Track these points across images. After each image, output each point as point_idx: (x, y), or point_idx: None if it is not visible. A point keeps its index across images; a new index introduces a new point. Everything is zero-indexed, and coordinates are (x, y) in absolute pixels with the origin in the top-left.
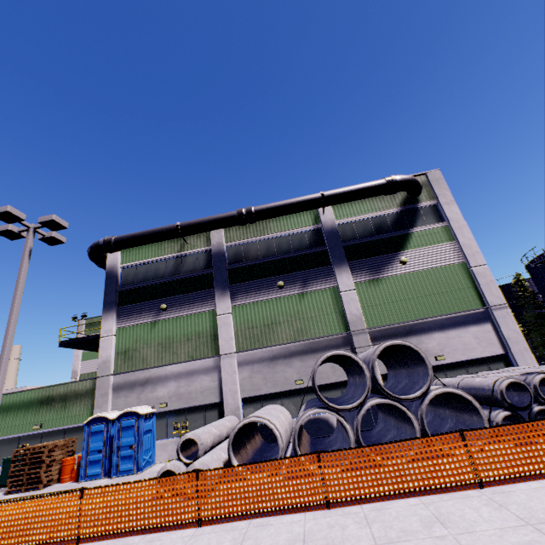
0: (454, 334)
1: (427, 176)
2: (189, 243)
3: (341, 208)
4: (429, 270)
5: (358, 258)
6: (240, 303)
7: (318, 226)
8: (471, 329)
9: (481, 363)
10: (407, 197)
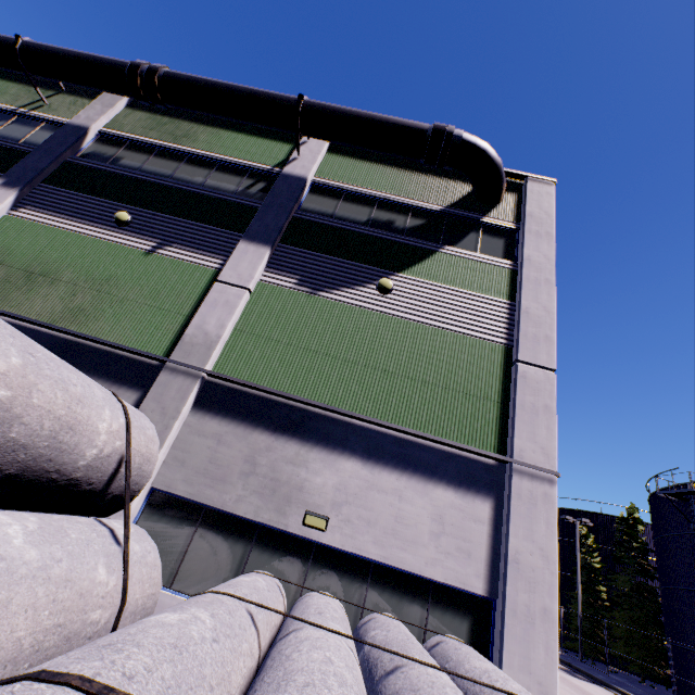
0: (391, 482)
1: (526, 182)
2: (48, 104)
3: (341, 164)
4: (427, 328)
5: (306, 246)
6: (26, 216)
7: (278, 170)
8: (439, 491)
9: (414, 591)
10: (470, 197)
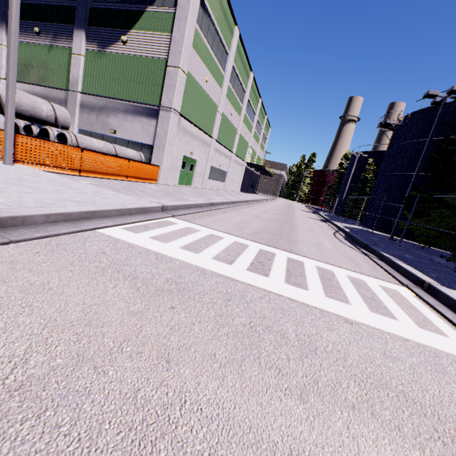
0: (131, 119)
1: None
2: None
3: None
4: (141, 58)
5: (97, 25)
6: None
7: None
8: (143, 120)
9: (138, 146)
10: None
